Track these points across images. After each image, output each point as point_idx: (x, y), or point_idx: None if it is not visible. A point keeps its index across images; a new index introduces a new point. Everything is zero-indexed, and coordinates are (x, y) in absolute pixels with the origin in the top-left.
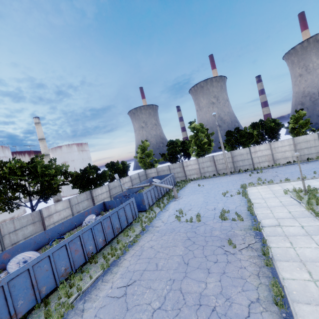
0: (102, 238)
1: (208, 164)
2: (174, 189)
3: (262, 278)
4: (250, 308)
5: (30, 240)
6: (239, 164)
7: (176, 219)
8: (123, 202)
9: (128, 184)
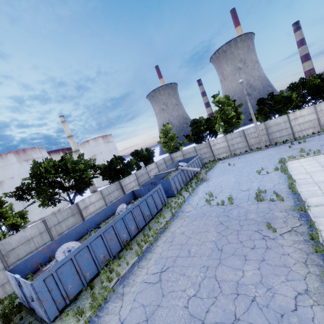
0: (134, 225)
1: (238, 140)
2: (202, 171)
3: (311, 267)
4: (298, 300)
5: (72, 231)
6: (275, 136)
7: (206, 202)
8: (151, 190)
9: (155, 170)
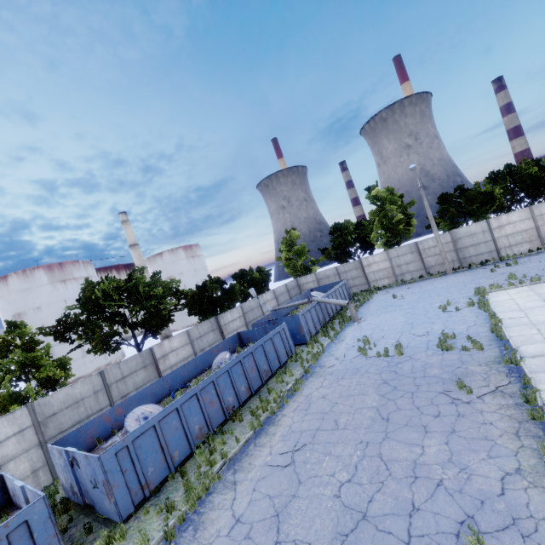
0: (245, 385)
1: (408, 258)
2: (351, 305)
3: (526, 439)
4: (505, 482)
5: (146, 391)
6: (468, 253)
7: (360, 353)
8: (268, 331)
9: (272, 303)
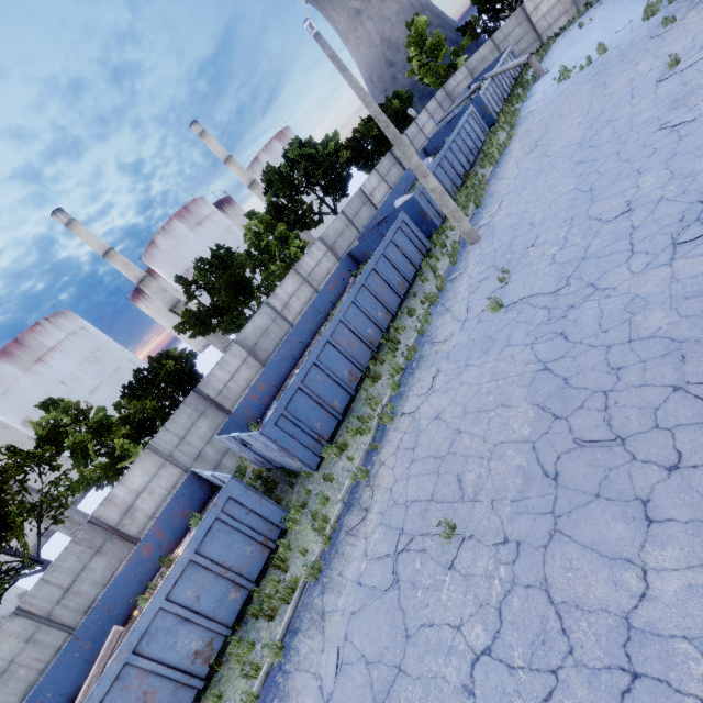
0: (464, 159)
1: None
2: (532, 58)
3: None
4: (695, 38)
5: (386, 204)
6: None
7: (560, 84)
8: (455, 127)
9: (430, 124)
